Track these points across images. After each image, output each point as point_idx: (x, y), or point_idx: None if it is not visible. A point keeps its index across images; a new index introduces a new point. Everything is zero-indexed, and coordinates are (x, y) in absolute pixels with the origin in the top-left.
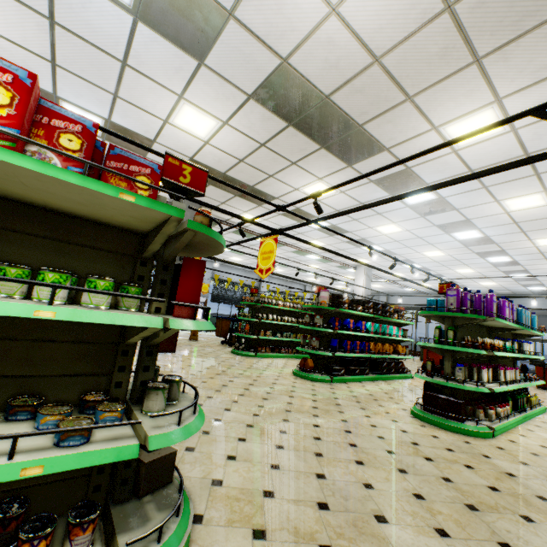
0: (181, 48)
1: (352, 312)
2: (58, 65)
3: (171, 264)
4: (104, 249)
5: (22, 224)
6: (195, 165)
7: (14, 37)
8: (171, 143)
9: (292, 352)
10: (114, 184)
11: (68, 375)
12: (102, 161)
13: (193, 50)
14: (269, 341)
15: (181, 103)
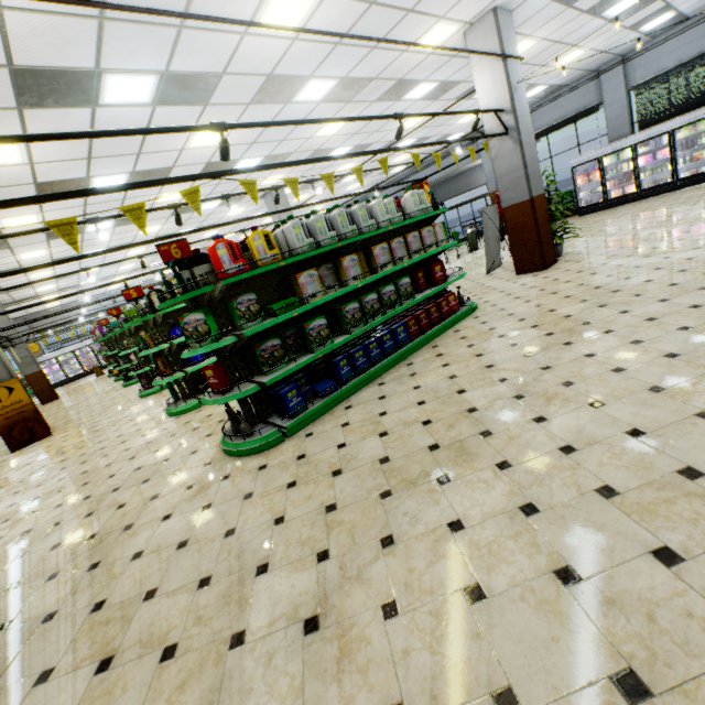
0: None
1: None
2: None
3: None
4: None
5: None
6: None
7: None
8: None
9: None
10: None
11: None
12: None
13: None
14: None
15: None
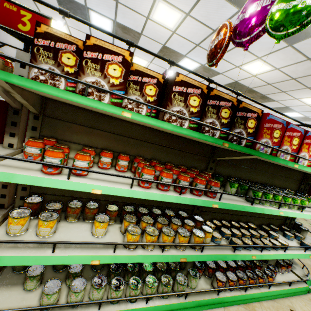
0: (283, 39)
1: None
2: (199, 45)
3: (309, 183)
4: (294, 178)
5: (279, 172)
6: None
7: (187, 36)
8: (230, 74)
9: None
10: None
11: (276, 219)
12: None
13: (290, 40)
14: None
15: (256, 60)
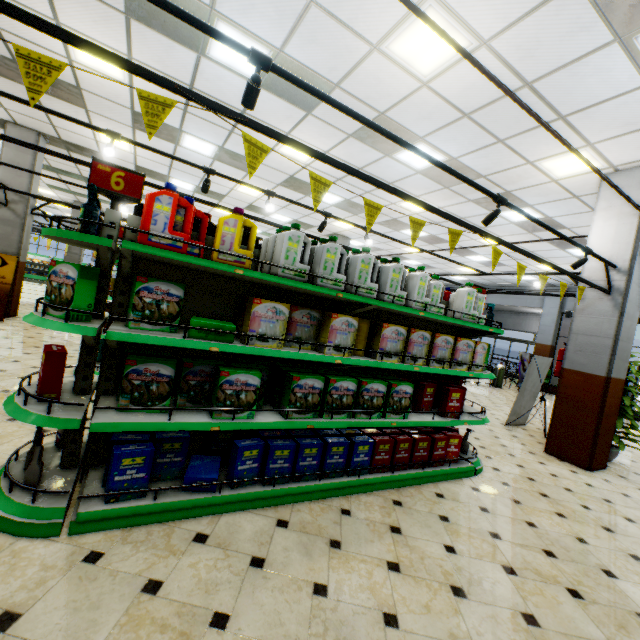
0: None
1: None
2: None
3: None
4: None
5: None
6: None
7: None
8: None
9: None
10: None
11: None
12: None
13: None
14: None
15: None
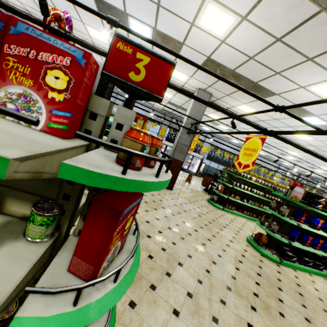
0: None
1: (325, 214)
2: None
3: None
4: None
5: None
6: (156, 53)
7: None
8: (194, 44)
9: (252, 216)
10: (15, 81)
11: None
12: (1, 46)
13: None
14: (236, 202)
15: (206, 2)
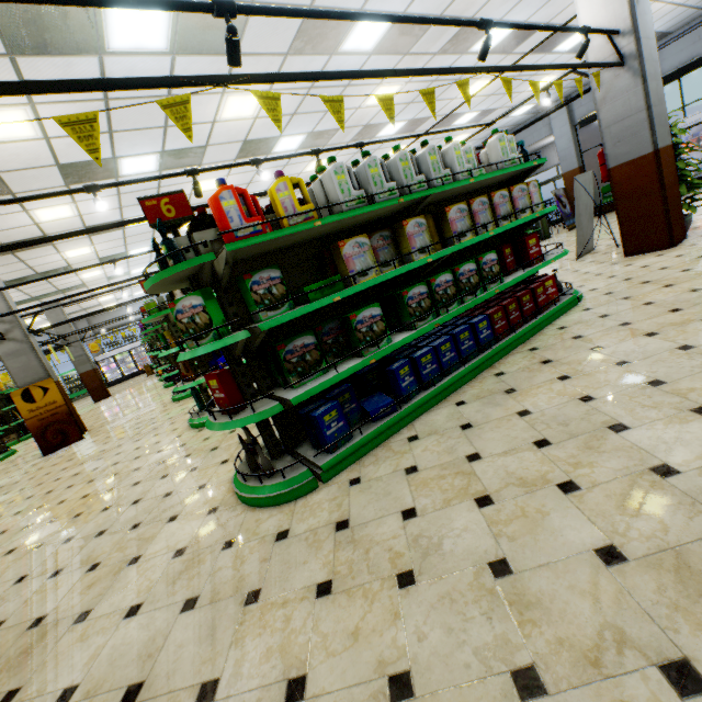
0: None
1: None
2: None
3: None
4: None
5: None
6: None
7: None
8: None
9: None
10: None
11: None
12: None
13: None
14: None
15: None
